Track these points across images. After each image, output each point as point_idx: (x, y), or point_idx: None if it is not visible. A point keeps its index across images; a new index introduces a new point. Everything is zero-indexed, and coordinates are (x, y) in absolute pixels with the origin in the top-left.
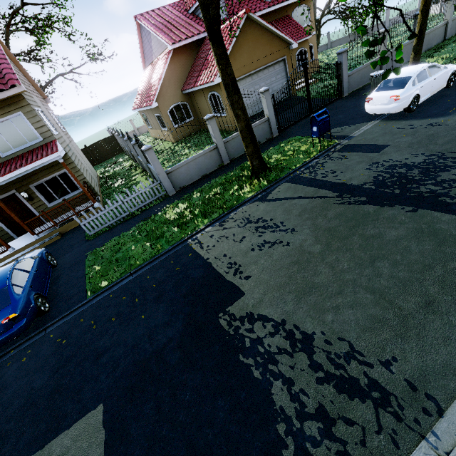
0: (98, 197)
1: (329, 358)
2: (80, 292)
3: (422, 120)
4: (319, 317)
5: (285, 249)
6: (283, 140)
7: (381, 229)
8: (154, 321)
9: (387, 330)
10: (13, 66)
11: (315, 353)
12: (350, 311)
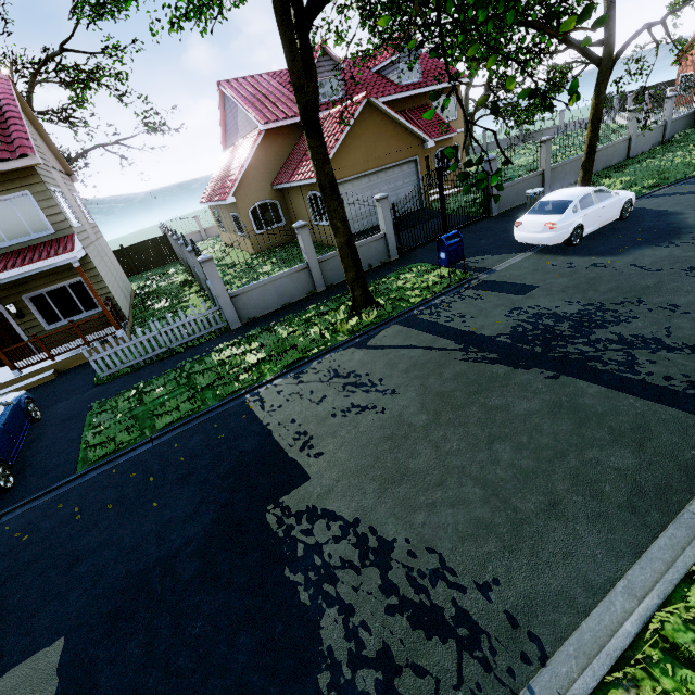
0: (126, 322)
1: (409, 577)
2: (68, 462)
3: (585, 258)
4: (406, 517)
5: (378, 418)
6: (404, 266)
7: (509, 398)
8: (172, 512)
9: (493, 540)
10: (31, 128)
11: (392, 568)
12: (449, 511)
